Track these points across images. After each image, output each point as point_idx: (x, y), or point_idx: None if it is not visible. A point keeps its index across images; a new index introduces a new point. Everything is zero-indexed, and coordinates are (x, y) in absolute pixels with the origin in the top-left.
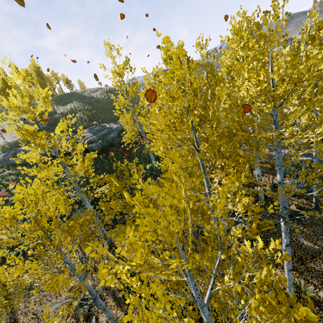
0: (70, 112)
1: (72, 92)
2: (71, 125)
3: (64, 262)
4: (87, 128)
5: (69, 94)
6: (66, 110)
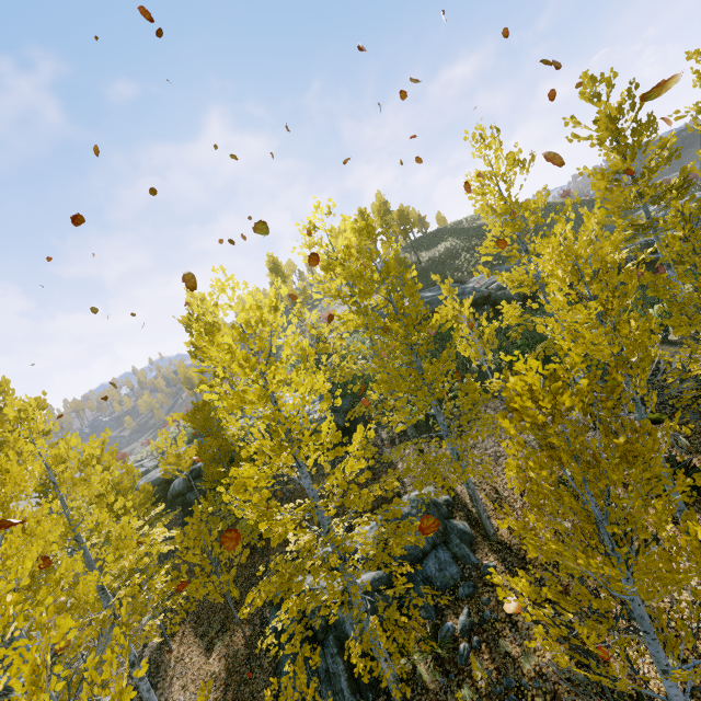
0: (445, 254)
1: (437, 229)
2: (450, 274)
3: (506, 437)
4: (482, 273)
5: (433, 232)
6: (438, 253)
